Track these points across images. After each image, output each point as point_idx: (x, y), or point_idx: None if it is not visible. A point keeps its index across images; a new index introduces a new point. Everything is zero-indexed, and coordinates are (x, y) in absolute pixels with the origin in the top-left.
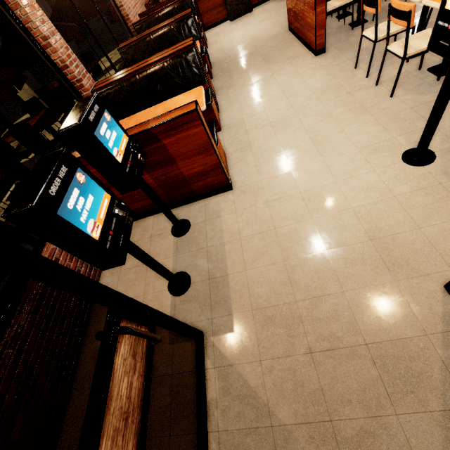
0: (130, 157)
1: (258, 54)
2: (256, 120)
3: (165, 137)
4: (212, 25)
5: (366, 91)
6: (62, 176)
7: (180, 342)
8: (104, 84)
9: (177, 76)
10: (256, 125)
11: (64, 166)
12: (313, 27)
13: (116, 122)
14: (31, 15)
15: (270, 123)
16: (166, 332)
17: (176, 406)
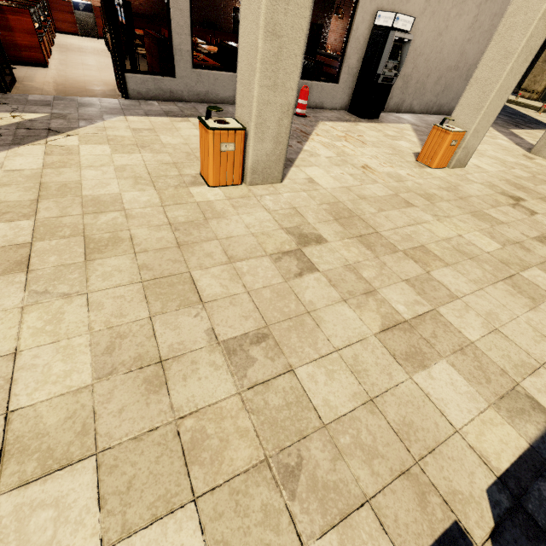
0: None
1: (91, 50)
2: (74, 61)
3: (9, 14)
4: (64, 32)
5: None
6: None
7: None
8: None
9: None
10: (74, 62)
11: None
12: None
13: None
14: None
15: (82, 63)
16: None
17: None
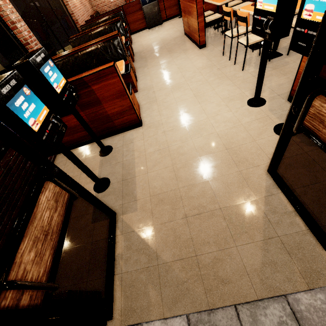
0: (67, 92)
1: (164, 48)
2: (160, 85)
3: (93, 84)
4: (136, 31)
5: (229, 67)
6: (12, 85)
7: (99, 221)
8: (55, 58)
9: (107, 54)
10: (161, 88)
11: (14, 80)
12: (197, 30)
13: (57, 69)
14: (3, 6)
15: (169, 86)
16: (90, 216)
17: (93, 262)
